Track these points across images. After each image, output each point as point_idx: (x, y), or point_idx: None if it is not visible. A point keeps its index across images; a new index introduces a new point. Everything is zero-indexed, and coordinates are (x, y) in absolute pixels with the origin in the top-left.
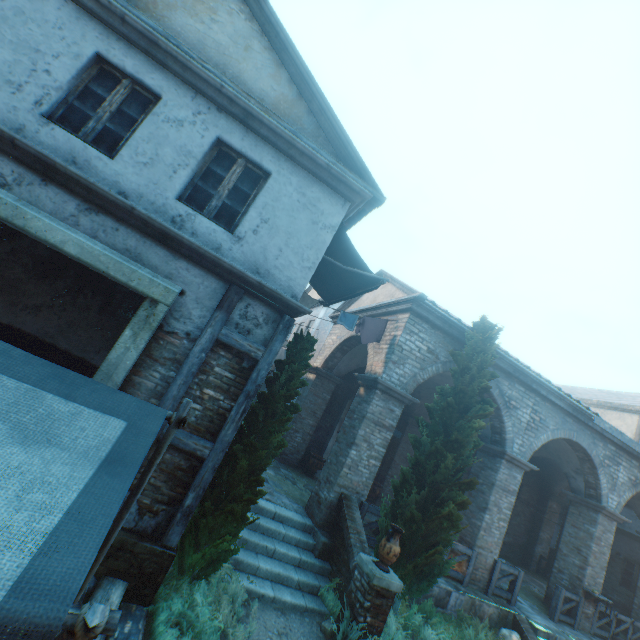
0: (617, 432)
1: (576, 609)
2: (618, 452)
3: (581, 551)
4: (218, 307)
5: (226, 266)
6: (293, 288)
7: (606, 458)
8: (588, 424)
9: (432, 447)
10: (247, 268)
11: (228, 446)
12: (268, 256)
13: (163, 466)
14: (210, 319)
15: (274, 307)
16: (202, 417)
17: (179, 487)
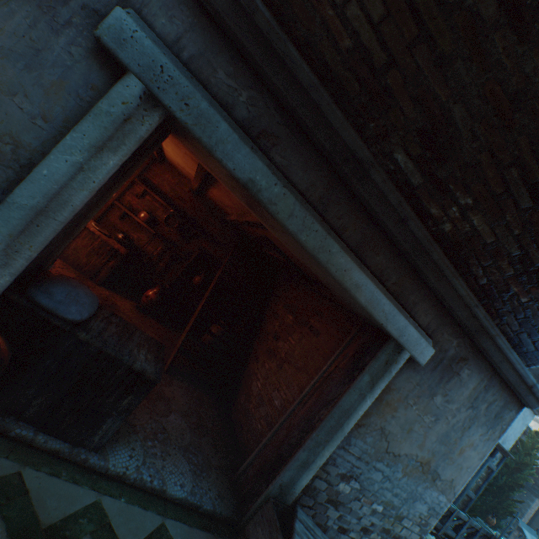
0: None
1: (511, 532)
2: None
3: (521, 510)
4: (491, 456)
5: (500, 445)
6: (508, 446)
7: None
8: None
9: (509, 483)
10: (500, 441)
11: (478, 495)
12: (506, 436)
13: (462, 499)
14: (488, 460)
15: (502, 453)
16: (474, 486)
17: (463, 505)
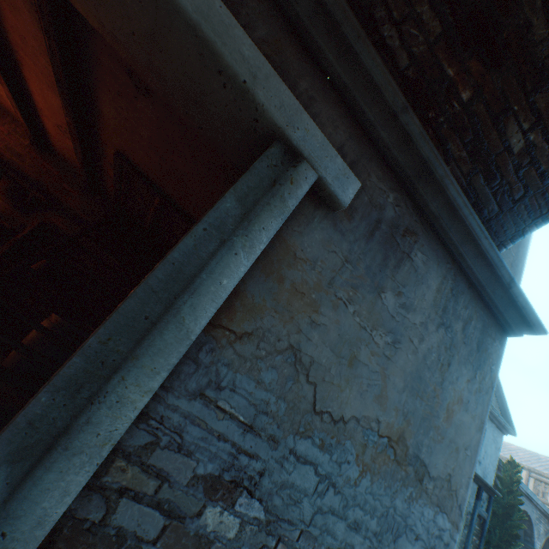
0: (543, 504)
1: None
2: (540, 514)
3: None
4: (478, 498)
5: (482, 481)
6: (490, 481)
7: (536, 519)
8: (531, 500)
9: (504, 537)
10: (481, 475)
11: None
12: (485, 468)
13: None
14: (476, 504)
15: (487, 492)
16: None
17: None
